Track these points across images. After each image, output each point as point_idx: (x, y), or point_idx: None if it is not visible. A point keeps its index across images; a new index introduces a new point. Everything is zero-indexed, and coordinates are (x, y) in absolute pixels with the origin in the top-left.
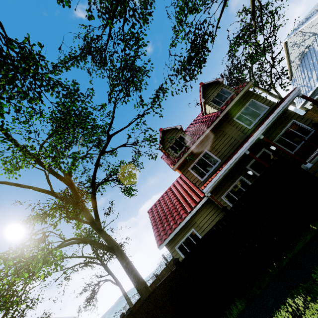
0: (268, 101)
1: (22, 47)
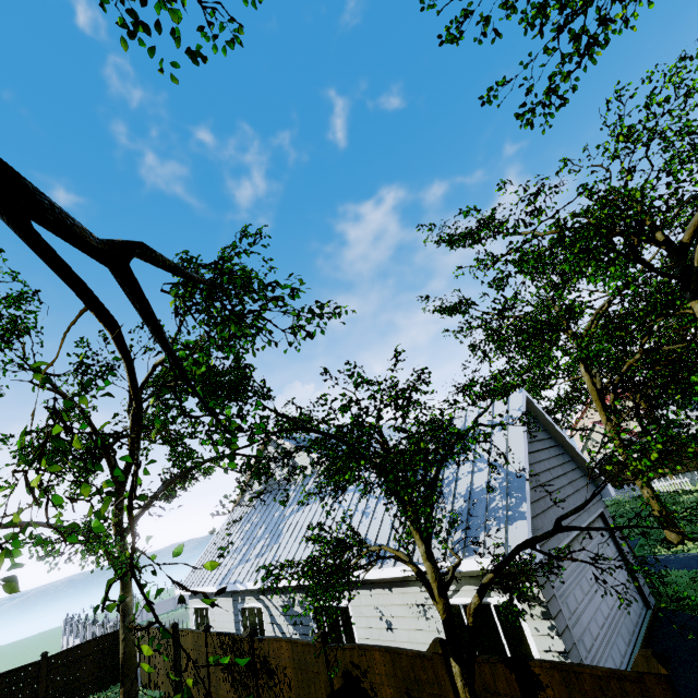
0: None
1: None
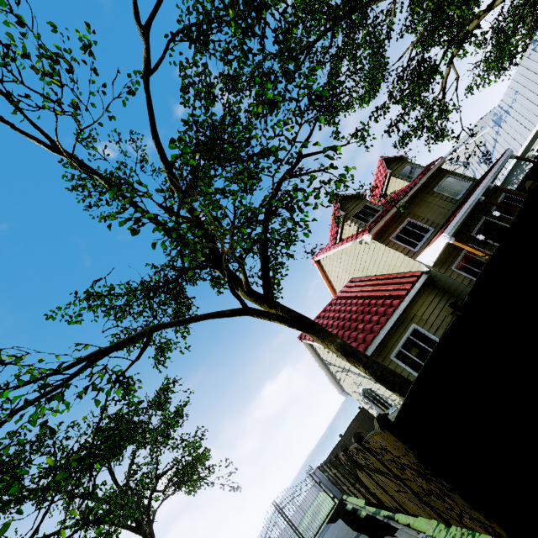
0: (468, 177)
1: None
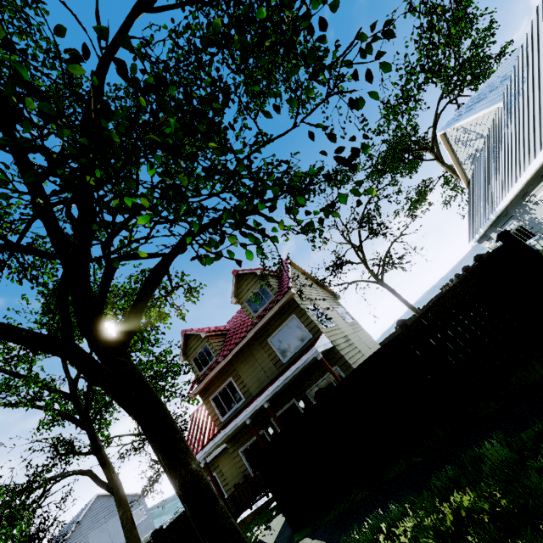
0: (312, 325)
1: None
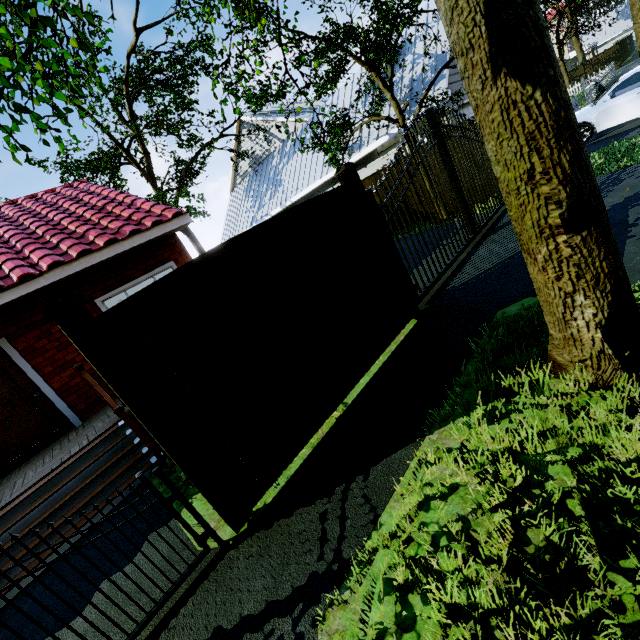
0: None
1: None
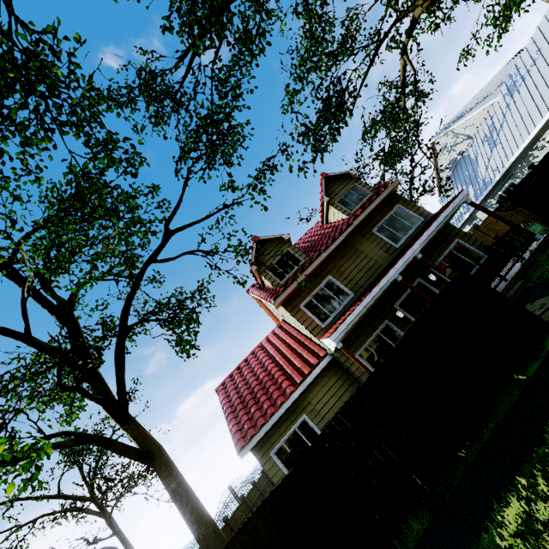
0: (421, 210)
1: (38, 40)
